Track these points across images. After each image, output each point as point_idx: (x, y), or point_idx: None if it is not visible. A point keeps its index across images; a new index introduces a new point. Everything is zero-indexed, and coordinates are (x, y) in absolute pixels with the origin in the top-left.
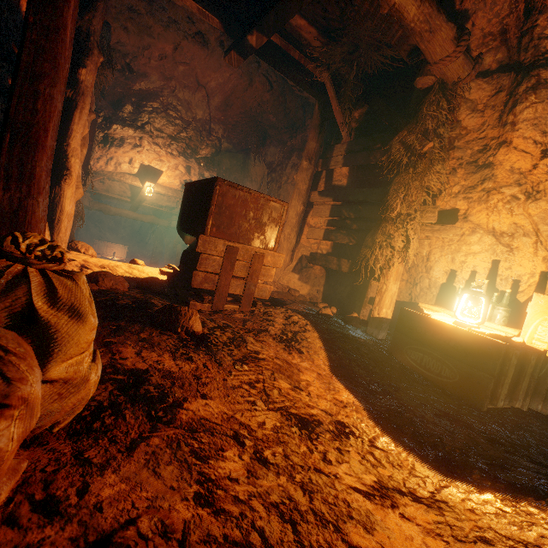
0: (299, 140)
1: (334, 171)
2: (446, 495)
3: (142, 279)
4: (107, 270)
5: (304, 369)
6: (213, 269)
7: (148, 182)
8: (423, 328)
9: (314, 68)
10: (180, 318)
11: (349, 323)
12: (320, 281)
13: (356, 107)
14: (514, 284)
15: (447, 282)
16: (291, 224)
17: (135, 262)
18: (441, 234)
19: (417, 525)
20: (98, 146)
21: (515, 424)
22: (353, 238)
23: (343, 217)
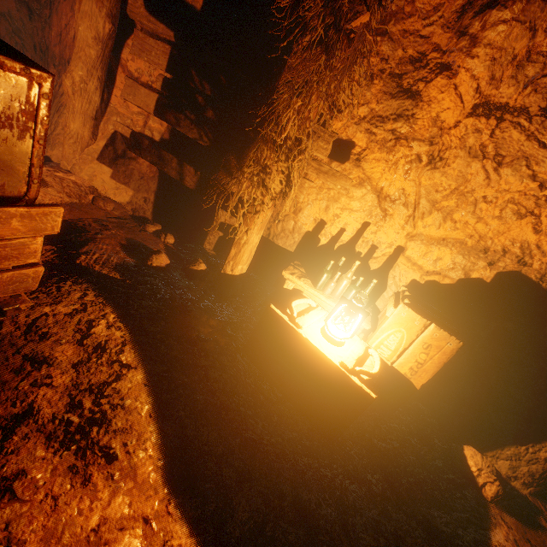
0: None
1: None
2: None
3: None
4: None
5: (116, 530)
6: None
7: None
8: (291, 344)
9: None
10: None
11: (193, 279)
12: (150, 184)
13: None
14: (372, 249)
15: (313, 232)
16: (86, 60)
17: None
18: (328, 180)
19: None
20: None
21: (349, 433)
22: (206, 135)
23: (193, 85)
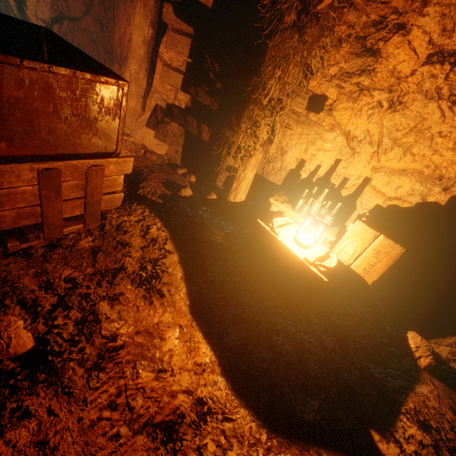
0: None
1: None
2: None
3: None
4: None
5: (166, 327)
6: (27, 202)
7: None
8: (271, 245)
9: None
10: None
11: (208, 205)
12: (179, 140)
13: None
14: (343, 181)
15: (295, 169)
16: (138, 57)
17: None
18: (304, 128)
19: None
20: None
21: (313, 311)
22: (216, 101)
23: (206, 65)
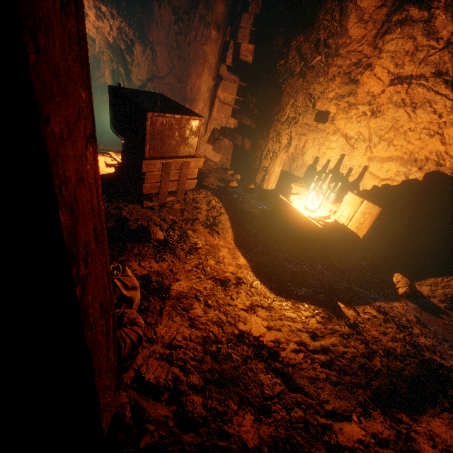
0: None
1: (241, 44)
2: (274, 304)
3: (102, 185)
4: None
5: (221, 247)
6: (155, 180)
7: None
8: (287, 211)
9: None
10: (151, 235)
11: (248, 192)
12: (229, 151)
13: None
14: (349, 170)
15: (312, 165)
16: (204, 99)
17: None
18: (314, 134)
19: (261, 317)
20: None
21: (319, 257)
22: (254, 122)
23: (248, 100)
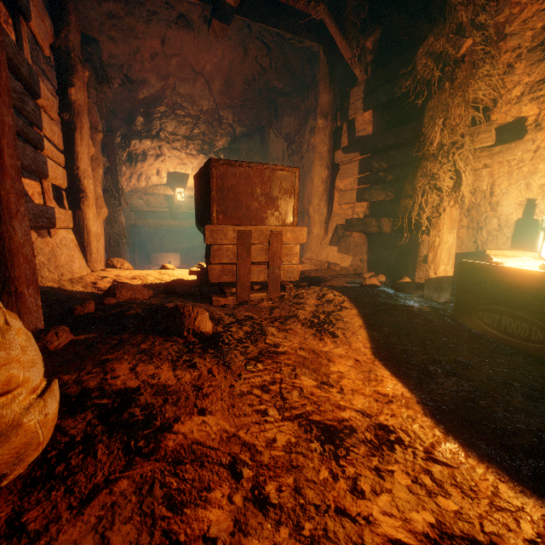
0: (312, 100)
1: (355, 121)
2: None
3: (167, 283)
4: (137, 280)
5: (337, 357)
6: (228, 259)
7: (178, 188)
8: (494, 281)
9: (307, 6)
10: (184, 320)
11: (400, 290)
12: (362, 248)
13: (366, 35)
14: None
15: (524, 217)
16: (318, 194)
17: (165, 267)
18: (504, 156)
19: None
20: (126, 166)
21: None
22: (390, 191)
23: (374, 170)
